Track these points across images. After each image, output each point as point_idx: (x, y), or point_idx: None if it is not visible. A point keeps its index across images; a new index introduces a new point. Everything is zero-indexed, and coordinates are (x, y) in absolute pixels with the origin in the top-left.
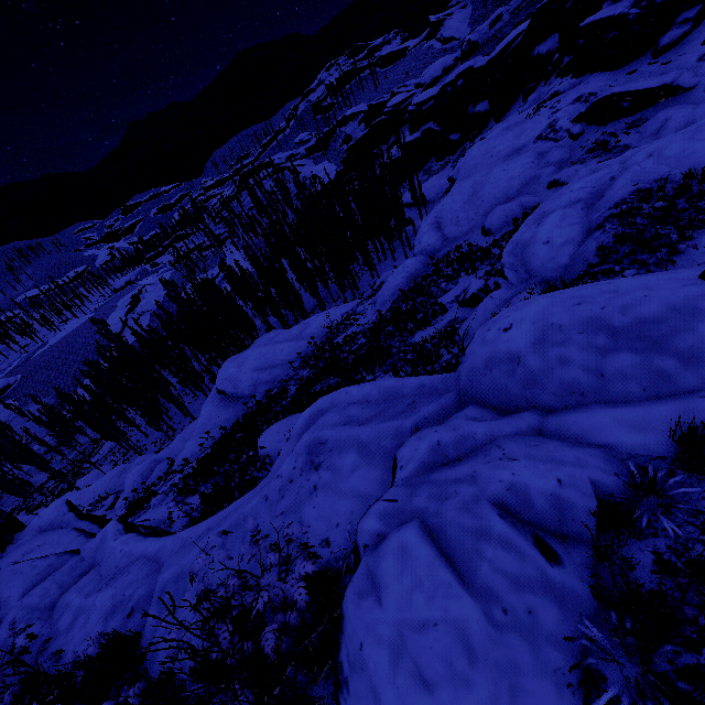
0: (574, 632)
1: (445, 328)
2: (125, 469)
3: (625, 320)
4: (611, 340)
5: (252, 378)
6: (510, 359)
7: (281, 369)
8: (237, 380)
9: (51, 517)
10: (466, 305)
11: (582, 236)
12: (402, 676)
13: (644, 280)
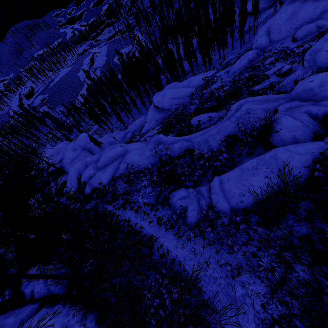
0: (314, 129)
1: (270, 85)
2: (110, 135)
3: None
4: None
5: (170, 102)
6: (309, 89)
7: (182, 99)
8: (163, 102)
9: (111, 141)
10: (279, 76)
11: None
12: (286, 131)
13: None
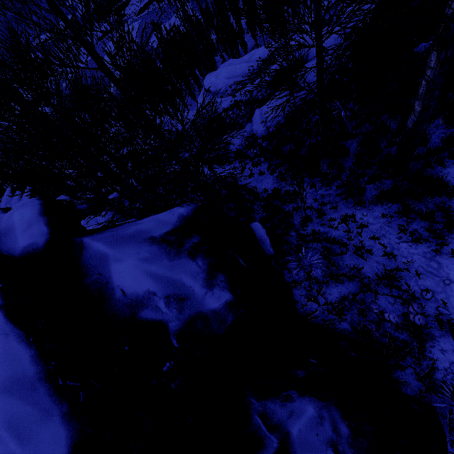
0: None
1: None
2: None
3: None
4: None
5: (225, 83)
6: None
7: (240, 78)
8: (216, 84)
9: None
10: None
11: None
12: None
13: None
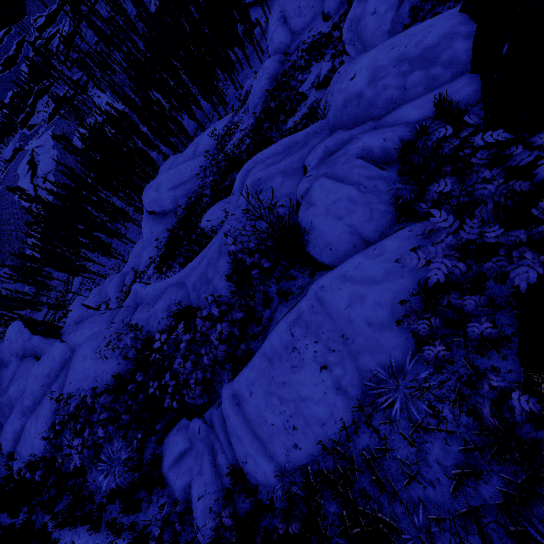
0: (392, 189)
1: (309, 109)
2: (101, 289)
3: (417, 51)
4: (410, 66)
5: (171, 196)
6: (356, 97)
7: (191, 183)
8: (160, 201)
9: (78, 315)
10: (321, 88)
11: (399, 1)
12: (330, 221)
13: (430, 21)
